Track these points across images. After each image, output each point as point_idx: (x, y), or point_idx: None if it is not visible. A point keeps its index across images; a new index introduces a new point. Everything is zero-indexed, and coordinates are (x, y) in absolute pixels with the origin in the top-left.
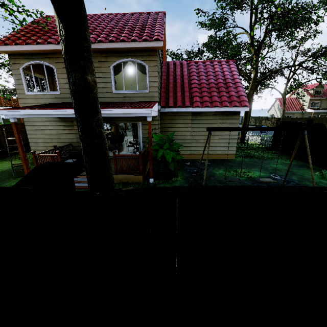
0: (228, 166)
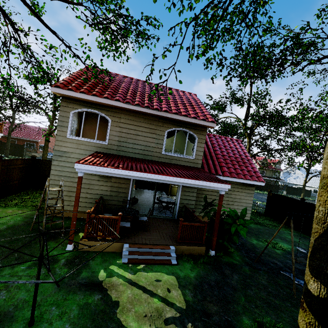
0: (253, 234)
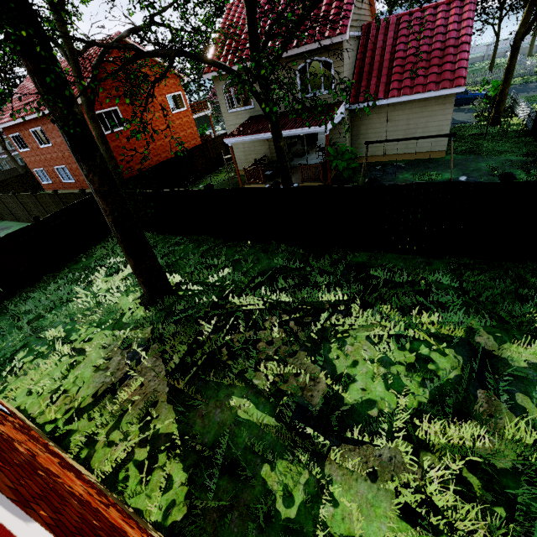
0: (423, 168)
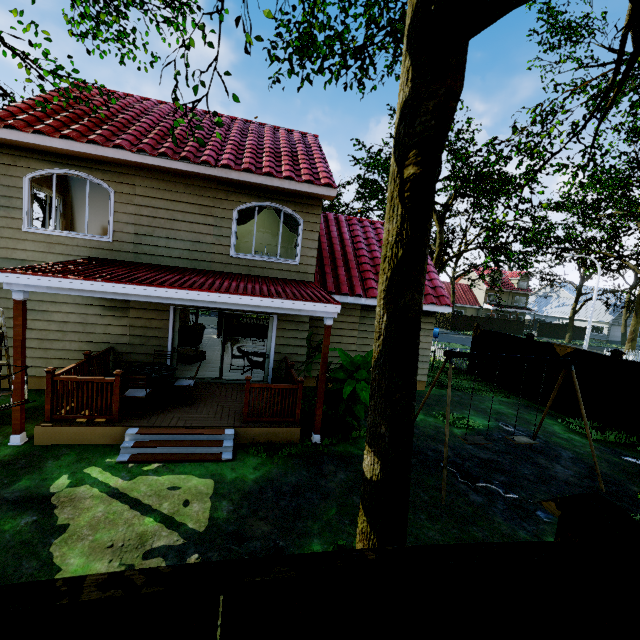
0: (425, 405)
